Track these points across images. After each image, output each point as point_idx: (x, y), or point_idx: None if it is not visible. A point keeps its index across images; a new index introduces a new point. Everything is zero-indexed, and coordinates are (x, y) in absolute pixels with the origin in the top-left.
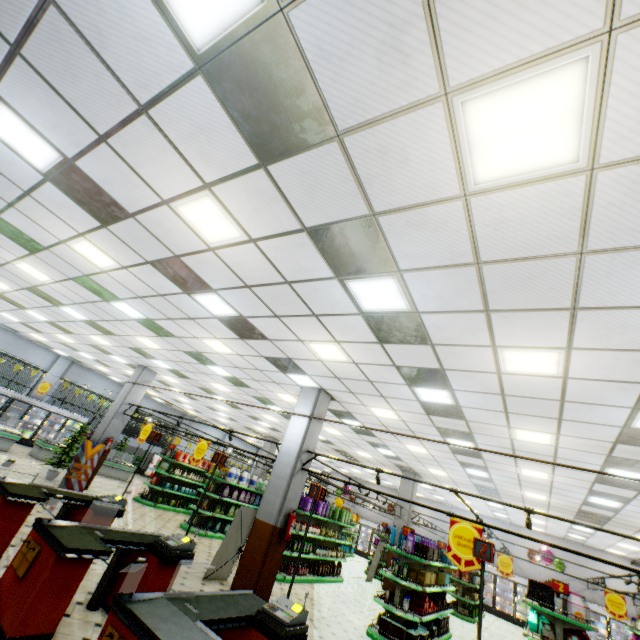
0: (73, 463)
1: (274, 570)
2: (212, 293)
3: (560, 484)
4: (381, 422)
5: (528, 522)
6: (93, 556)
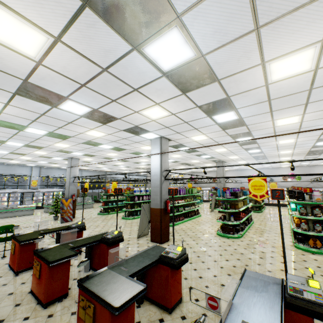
0: (61, 211)
1: (167, 225)
2: (67, 100)
3: (300, 142)
4: (199, 143)
5: (292, 167)
6: (68, 259)
